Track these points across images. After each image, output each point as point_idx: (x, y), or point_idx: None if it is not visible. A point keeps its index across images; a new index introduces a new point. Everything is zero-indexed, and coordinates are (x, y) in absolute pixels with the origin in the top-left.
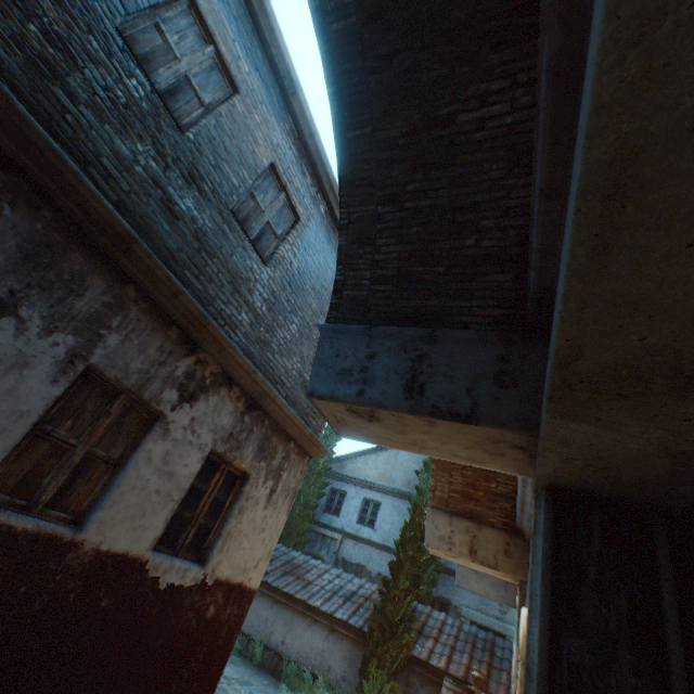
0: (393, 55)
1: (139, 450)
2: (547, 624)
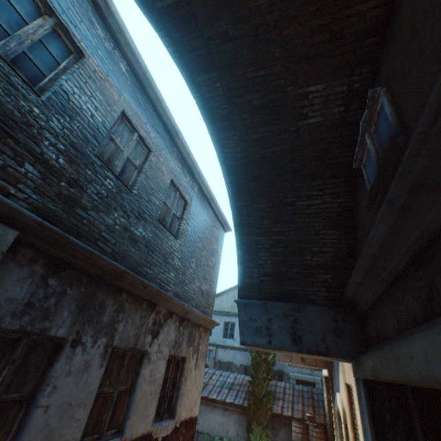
0: (262, 176)
1: (139, 377)
2: None
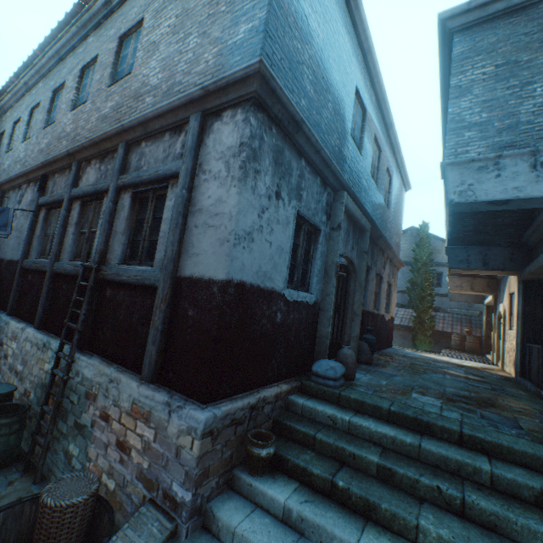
0: None
1: (380, 288)
2: (522, 306)
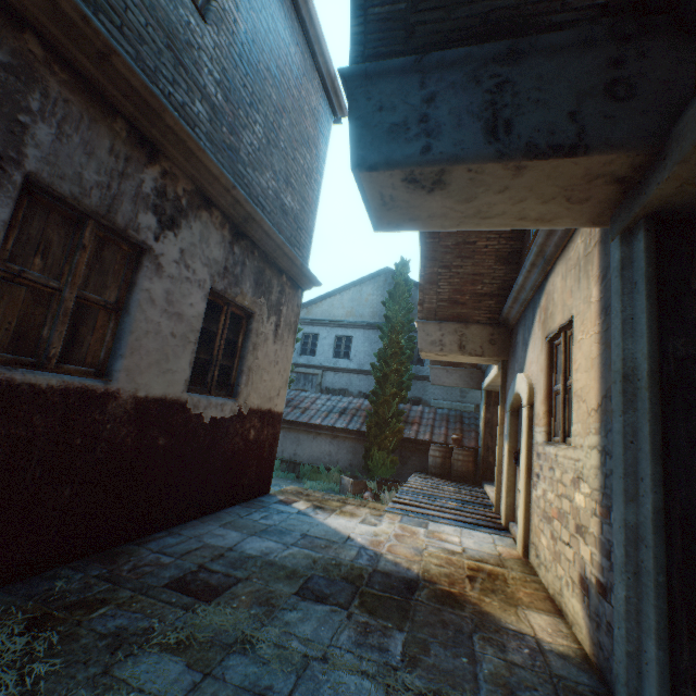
0: None
1: (136, 291)
2: (655, 334)
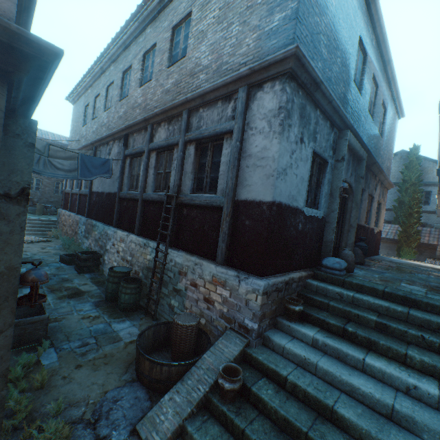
0: None
1: (371, 207)
2: None
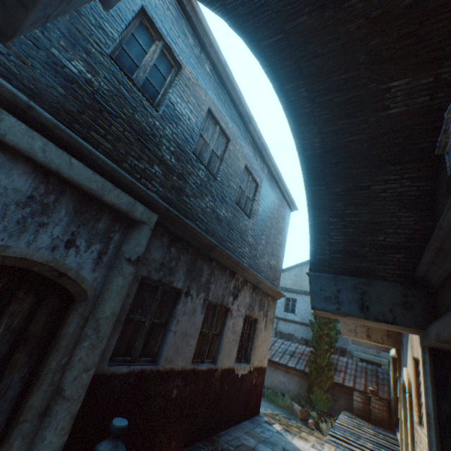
0: (338, 163)
1: (225, 326)
2: (435, 400)
